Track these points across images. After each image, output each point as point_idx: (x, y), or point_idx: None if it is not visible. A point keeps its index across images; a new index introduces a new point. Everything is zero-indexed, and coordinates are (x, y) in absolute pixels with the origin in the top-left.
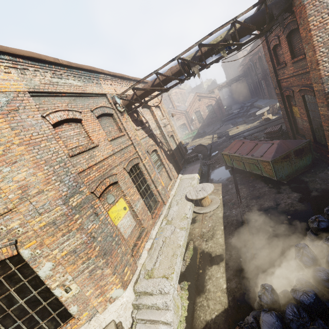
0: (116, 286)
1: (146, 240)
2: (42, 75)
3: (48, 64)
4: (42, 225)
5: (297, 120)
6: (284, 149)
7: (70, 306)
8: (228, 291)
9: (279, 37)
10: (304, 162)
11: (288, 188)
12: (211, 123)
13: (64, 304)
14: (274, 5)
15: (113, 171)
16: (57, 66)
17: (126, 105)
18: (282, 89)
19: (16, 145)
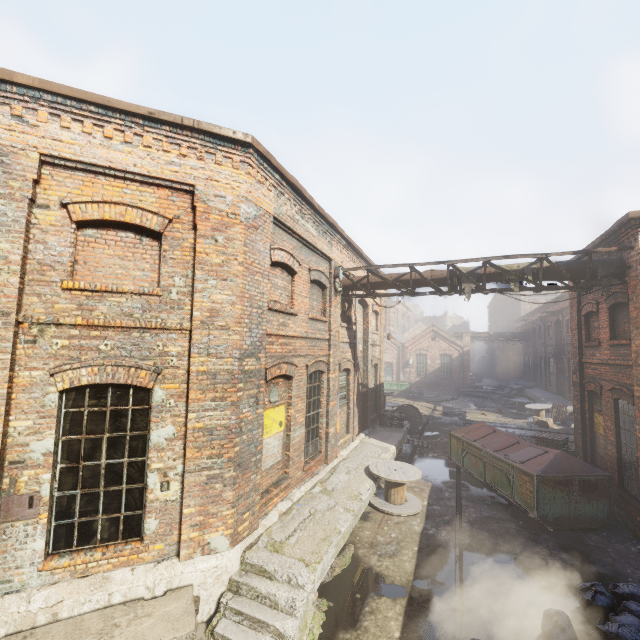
0: (225, 530)
1: (282, 496)
2: (291, 207)
3: (301, 199)
4: (201, 370)
5: (598, 439)
6: (564, 469)
7: (151, 515)
8: None
9: (598, 303)
10: (592, 509)
11: (553, 541)
12: (437, 386)
13: (147, 505)
14: (602, 264)
15: (295, 360)
16: (307, 204)
17: (345, 285)
18: (584, 378)
19: (238, 263)
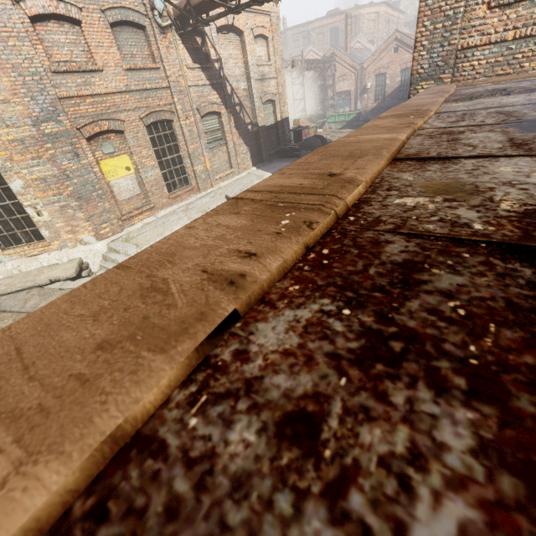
0: (89, 233)
1: (148, 215)
2: None
3: None
4: (10, 139)
5: None
6: None
7: (42, 229)
8: None
9: None
10: None
11: None
12: None
13: (36, 224)
14: None
15: (120, 115)
16: None
17: (177, 15)
18: None
19: None
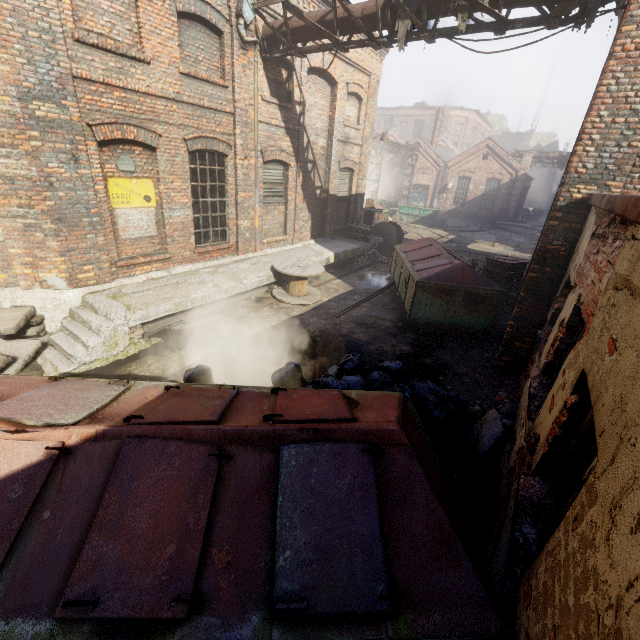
0: (59, 273)
1: (159, 267)
2: None
3: None
4: None
5: None
6: (453, 279)
7: None
8: (186, 368)
9: None
10: (472, 320)
11: (411, 339)
12: (473, 217)
13: None
14: None
15: (158, 127)
16: None
17: (267, 35)
18: None
19: None
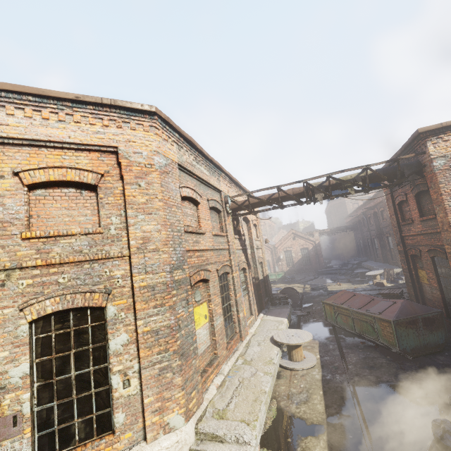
0: (179, 409)
1: (216, 373)
2: (189, 156)
3: (195, 149)
4: (142, 285)
5: (424, 287)
6: (410, 312)
7: (118, 410)
8: None
9: (406, 194)
10: (435, 337)
11: (415, 366)
12: (302, 271)
13: (114, 402)
14: (406, 166)
15: (208, 267)
16: (199, 153)
17: (233, 208)
18: (406, 246)
19: (158, 200)
